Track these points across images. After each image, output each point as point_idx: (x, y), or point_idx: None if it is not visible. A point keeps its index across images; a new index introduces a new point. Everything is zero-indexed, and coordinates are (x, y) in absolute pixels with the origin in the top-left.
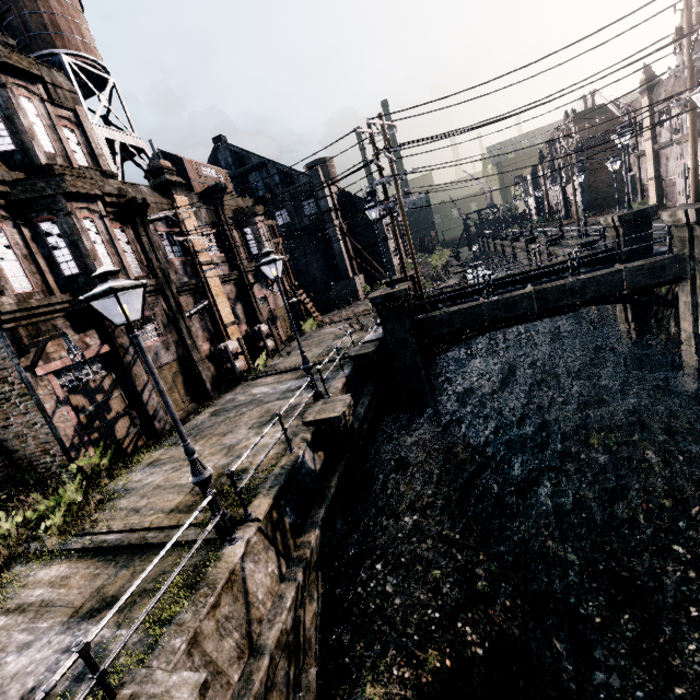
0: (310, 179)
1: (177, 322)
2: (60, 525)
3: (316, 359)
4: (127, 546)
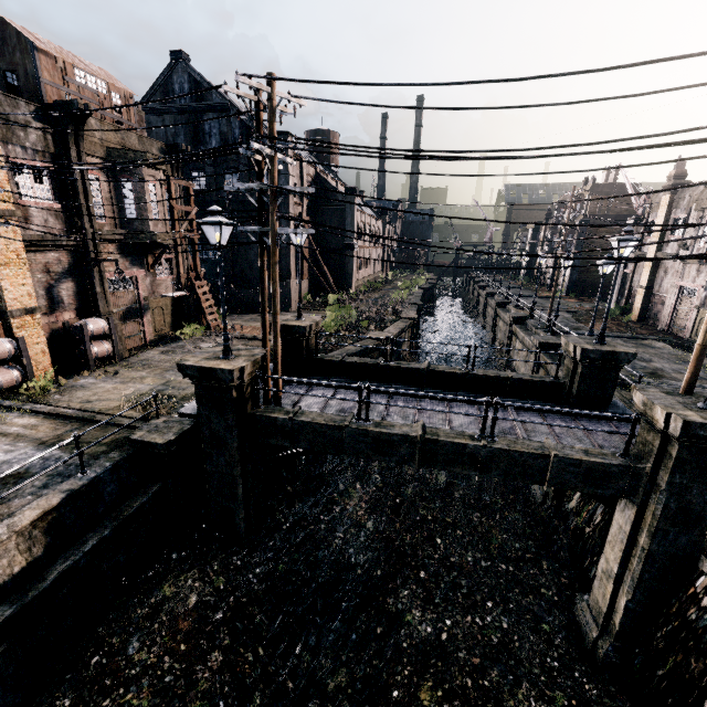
0: None
1: None
2: None
3: (111, 410)
4: None
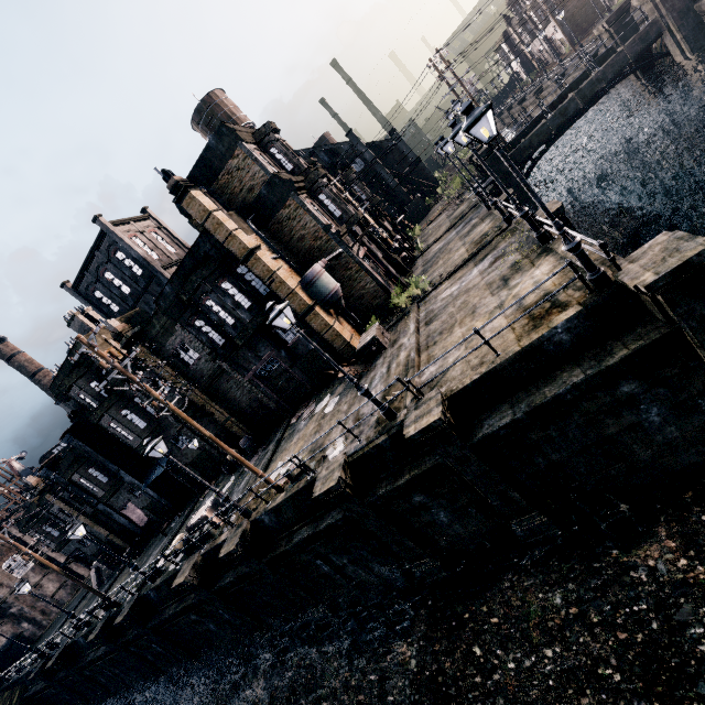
0: (350, 144)
1: (372, 236)
2: (426, 285)
3: (454, 221)
4: (467, 260)
